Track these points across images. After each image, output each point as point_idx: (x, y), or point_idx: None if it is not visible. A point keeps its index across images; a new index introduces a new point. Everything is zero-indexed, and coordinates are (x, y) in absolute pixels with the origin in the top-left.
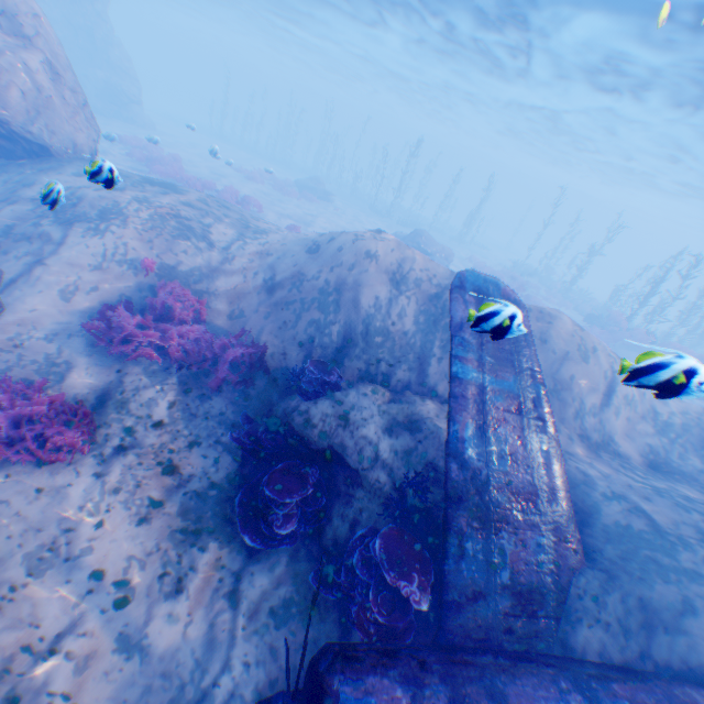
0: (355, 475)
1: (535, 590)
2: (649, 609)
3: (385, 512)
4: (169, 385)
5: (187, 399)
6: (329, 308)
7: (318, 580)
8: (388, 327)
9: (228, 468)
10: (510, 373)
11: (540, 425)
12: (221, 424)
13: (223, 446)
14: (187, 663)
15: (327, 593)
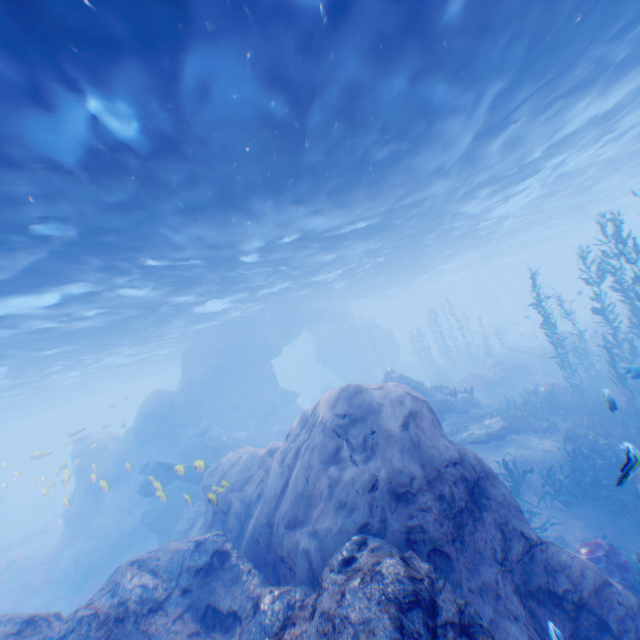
0: None
1: None
2: None
3: None
4: None
5: None
6: None
7: None
8: None
9: None
10: None
11: None
12: None
13: None
14: None
15: None
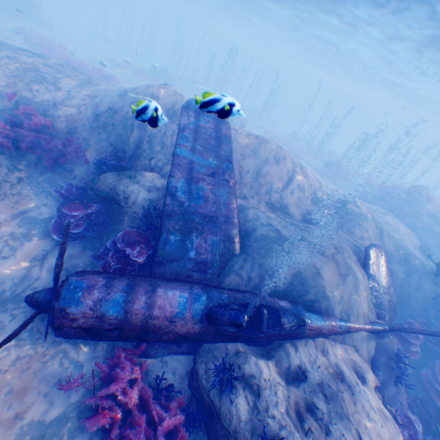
0: (125, 211)
1: (208, 260)
2: (263, 269)
3: (138, 227)
4: (22, 165)
5: (33, 173)
6: (127, 128)
7: (64, 231)
8: (164, 141)
9: (55, 208)
10: (212, 157)
11: (226, 184)
12: (54, 187)
13: (54, 198)
14: (8, 283)
15: (97, 261)
